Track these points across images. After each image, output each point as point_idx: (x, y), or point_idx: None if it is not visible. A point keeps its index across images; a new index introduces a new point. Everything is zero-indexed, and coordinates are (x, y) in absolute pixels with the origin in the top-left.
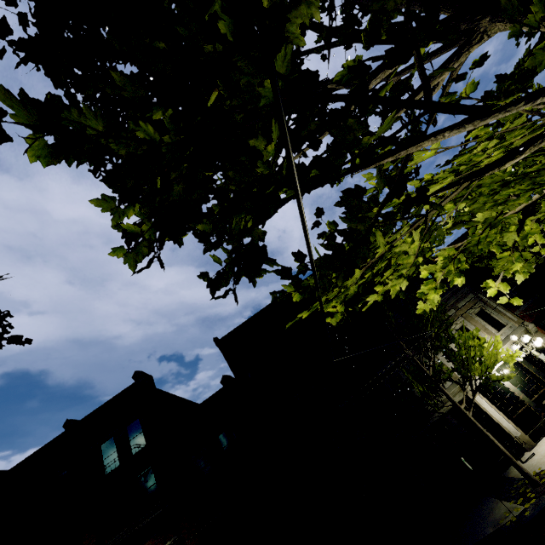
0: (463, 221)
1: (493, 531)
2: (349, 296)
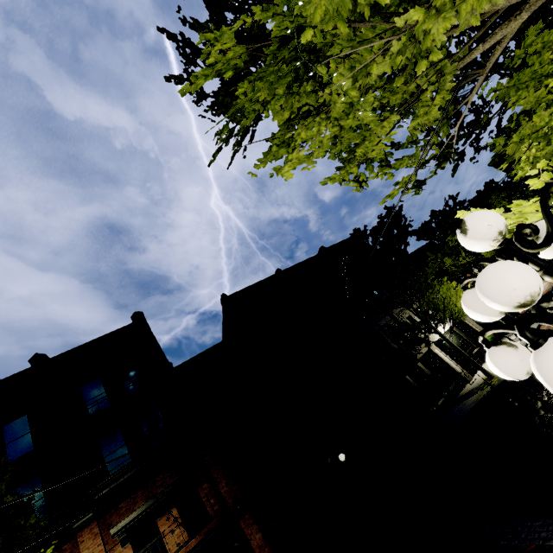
0: (423, 235)
1: (476, 403)
2: (522, 138)
